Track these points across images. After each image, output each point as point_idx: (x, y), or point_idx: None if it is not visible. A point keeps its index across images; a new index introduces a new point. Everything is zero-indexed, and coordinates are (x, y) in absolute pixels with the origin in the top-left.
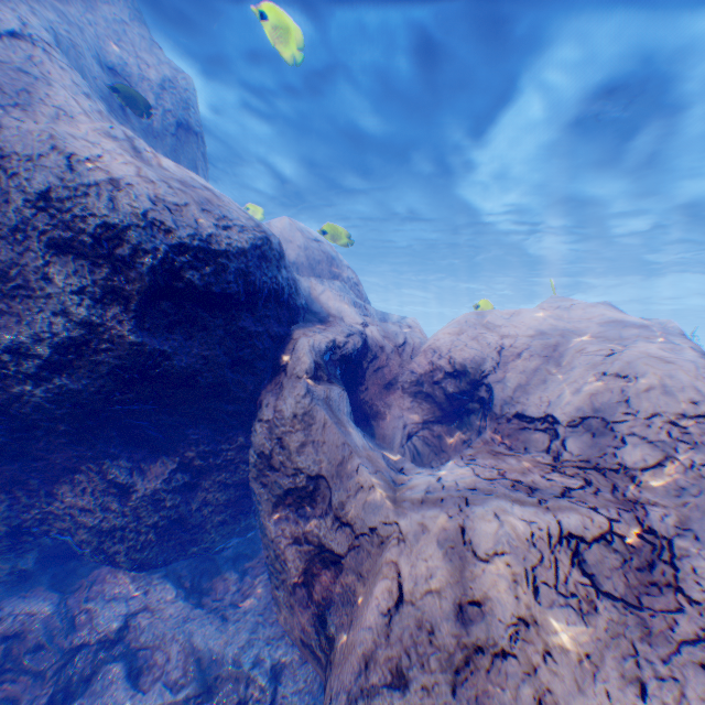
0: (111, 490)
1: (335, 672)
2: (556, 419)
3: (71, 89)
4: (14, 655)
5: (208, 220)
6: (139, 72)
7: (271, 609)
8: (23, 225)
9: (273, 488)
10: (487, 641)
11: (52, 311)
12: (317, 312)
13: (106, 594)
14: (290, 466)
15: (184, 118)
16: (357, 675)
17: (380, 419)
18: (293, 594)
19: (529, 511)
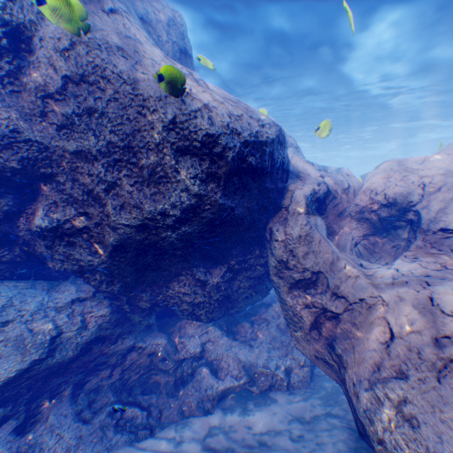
0: (196, 283)
1: (350, 371)
2: None
3: (147, 44)
4: (154, 363)
5: (255, 124)
6: (154, 17)
7: (274, 341)
8: (162, 141)
9: (286, 279)
10: None
11: (180, 189)
12: (292, 171)
13: (188, 334)
14: (299, 266)
15: (182, 45)
16: (372, 373)
17: (335, 235)
18: (307, 333)
19: None
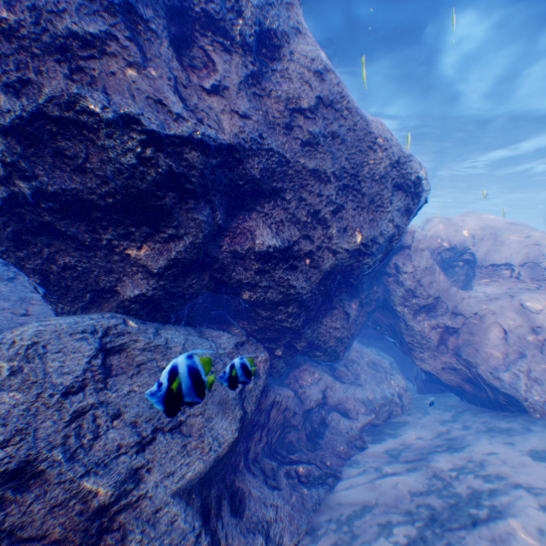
0: (344, 318)
1: (482, 366)
2: (512, 264)
3: None
4: (287, 419)
5: None
6: None
7: (374, 376)
8: (384, 175)
9: (412, 307)
10: (544, 335)
11: (387, 219)
12: None
13: (306, 383)
14: (424, 294)
15: None
16: (503, 359)
17: None
18: (435, 350)
19: (536, 295)
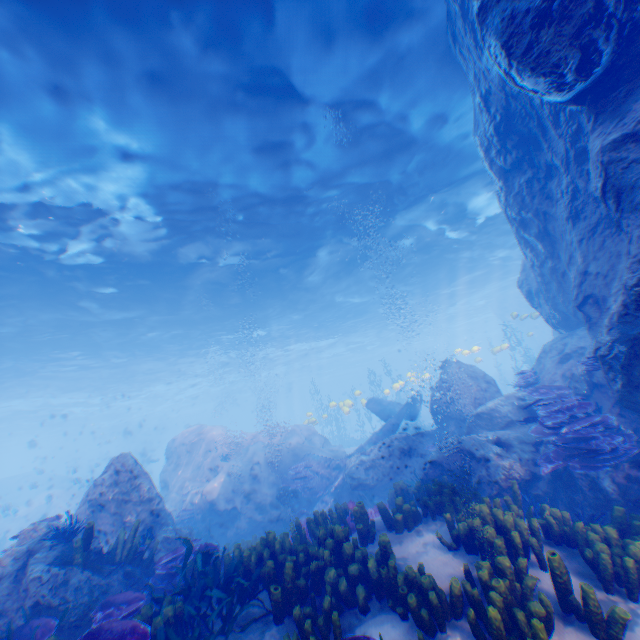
0: None
1: None
2: None
3: None
4: None
5: None
6: None
7: None
8: None
9: None
10: None
11: None
12: None
13: None
14: None
15: None
16: None
17: None
18: None
19: None
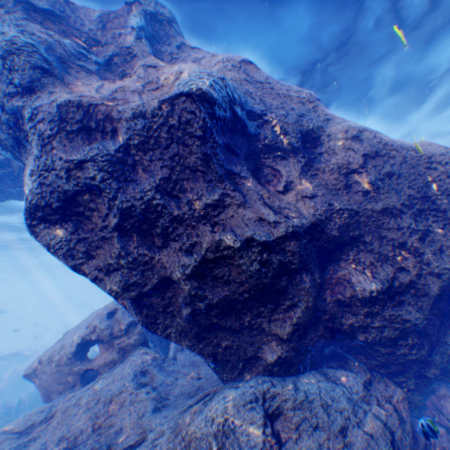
0: None
1: None
2: None
3: None
4: None
5: None
6: None
7: None
8: None
9: None
10: None
11: None
12: None
13: None
14: None
15: None
16: None
17: None
18: None
19: None
